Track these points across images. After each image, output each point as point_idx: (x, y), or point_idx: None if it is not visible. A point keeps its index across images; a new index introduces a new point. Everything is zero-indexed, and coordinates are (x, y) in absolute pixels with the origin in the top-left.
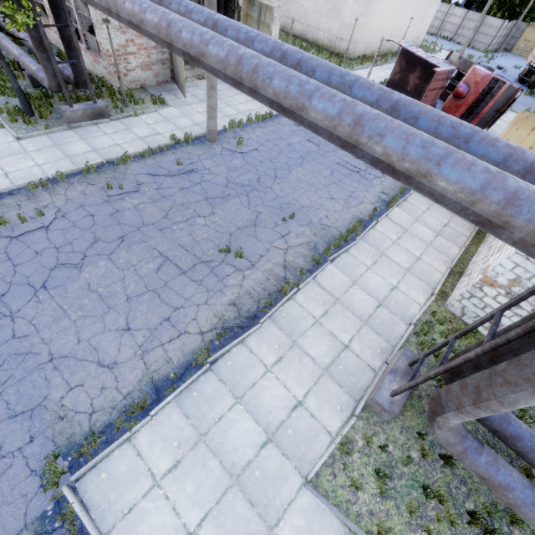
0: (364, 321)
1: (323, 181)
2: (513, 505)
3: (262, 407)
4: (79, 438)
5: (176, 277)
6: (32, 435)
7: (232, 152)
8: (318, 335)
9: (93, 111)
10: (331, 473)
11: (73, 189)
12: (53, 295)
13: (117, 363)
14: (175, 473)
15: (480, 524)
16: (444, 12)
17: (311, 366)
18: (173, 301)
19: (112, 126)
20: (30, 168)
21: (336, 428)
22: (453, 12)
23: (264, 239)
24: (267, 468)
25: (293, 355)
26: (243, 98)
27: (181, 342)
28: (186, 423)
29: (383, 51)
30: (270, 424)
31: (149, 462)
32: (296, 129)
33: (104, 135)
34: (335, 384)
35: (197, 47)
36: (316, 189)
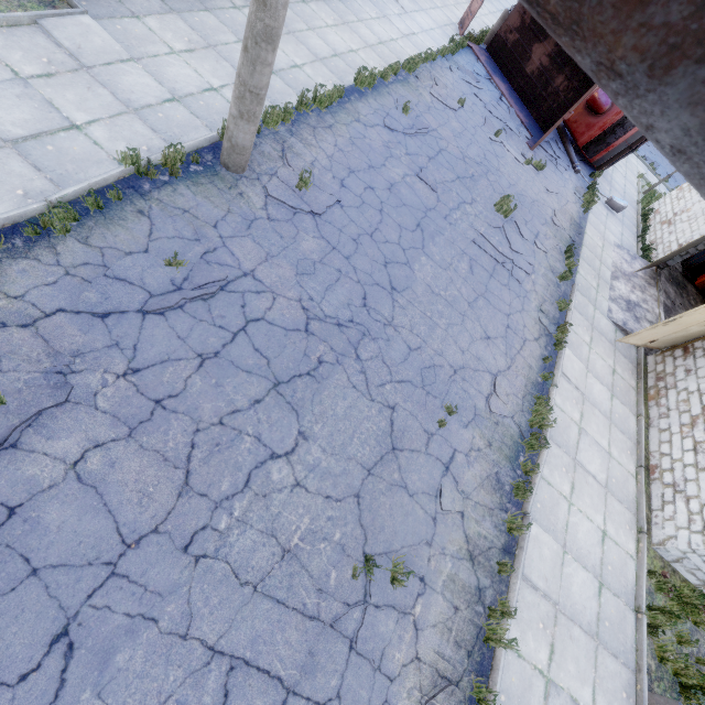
0: (595, 637)
1: (466, 293)
2: None
3: None
4: None
5: None
6: None
7: (291, 210)
8: None
9: None
10: None
11: None
12: None
13: None
14: None
15: None
16: None
17: None
18: None
19: None
20: None
21: None
22: None
23: (421, 489)
24: None
25: None
26: None
27: None
28: None
29: None
30: None
31: None
32: (391, 141)
33: None
34: None
35: None
36: (461, 315)
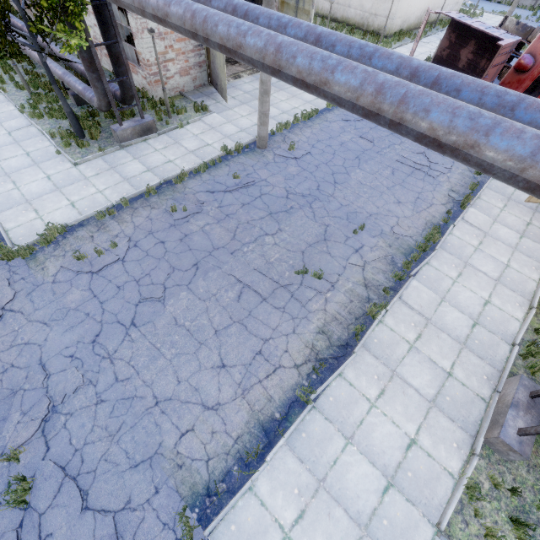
0: (461, 343)
1: (386, 183)
2: None
3: (374, 447)
4: (201, 487)
5: (258, 305)
6: (156, 485)
7: (285, 158)
8: (416, 363)
9: (141, 127)
10: (462, 521)
11: (138, 214)
12: (144, 333)
13: (220, 404)
14: (303, 524)
15: None
16: None
17: (416, 398)
18: (261, 332)
19: (161, 141)
20: (93, 195)
21: (457, 469)
22: None
23: (338, 255)
24: (394, 516)
25: (395, 387)
26: (283, 95)
27: (278, 377)
28: (302, 468)
29: (420, 23)
30: (387, 466)
31: (274, 512)
32: (345, 126)
33: (156, 152)
34: (446, 417)
35: (318, 74)
36: (380, 193)
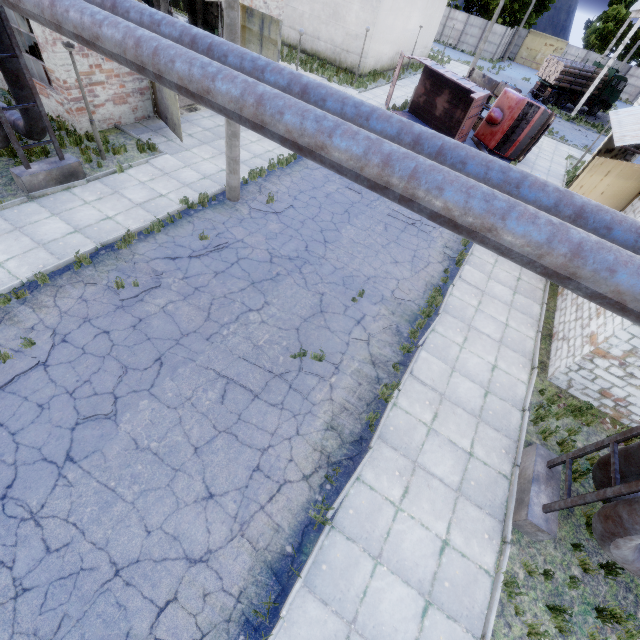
0: (477, 417)
1: (380, 241)
2: None
3: (406, 561)
4: None
5: (250, 405)
6: None
7: (264, 213)
8: (437, 447)
9: (60, 171)
10: (505, 624)
11: (64, 295)
12: (88, 469)
13: (211, 551)
14: None
15: None
16: (444, 16)
17: (442, 490)
18: (256, 440)
19: (92, 190)
20: None
21: (492, 563)
22: (454, 17)
23: (339, 330)
24: None
25: (419, 481)
26: (253, 134)
27: (285, 497)
28: (327, 612)
29: (393, 64)
30: (422, 581)
31: None
32: (329, 174)
33: (85, 205)
34: (474, 506)
35: (313, 136)
36: (375, 252)
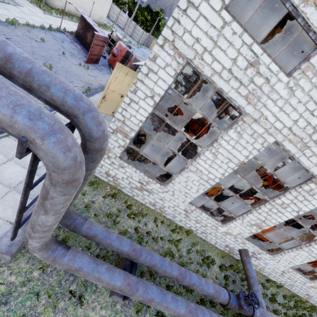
0: (12, 187)
1: None
2: (84, 277)
3: None
4: None
5: None
6: None
7: None
8: None
9: None
10: None
11: None
12: None
13: None
14: None
15: (78, 295)
16: (118, 12)
17: None
18: None
19: None
20: None
21: None
22: (122, 15)
23: None
24: None
25: None
26: None
27: None
28: None
29: (78, 14)
30: None
31: None
32: None
33: None
34: None
35: None
36: None
